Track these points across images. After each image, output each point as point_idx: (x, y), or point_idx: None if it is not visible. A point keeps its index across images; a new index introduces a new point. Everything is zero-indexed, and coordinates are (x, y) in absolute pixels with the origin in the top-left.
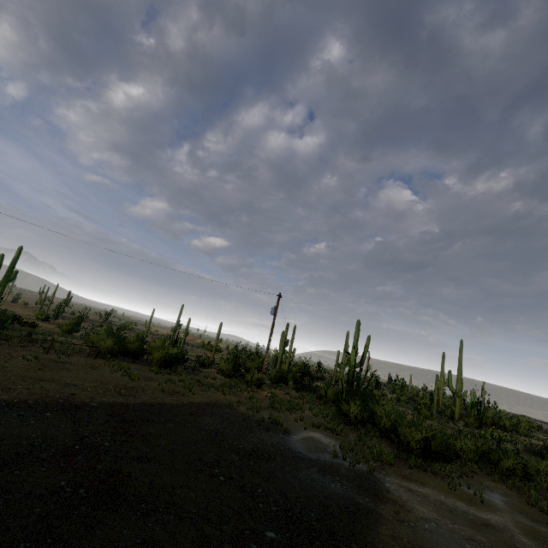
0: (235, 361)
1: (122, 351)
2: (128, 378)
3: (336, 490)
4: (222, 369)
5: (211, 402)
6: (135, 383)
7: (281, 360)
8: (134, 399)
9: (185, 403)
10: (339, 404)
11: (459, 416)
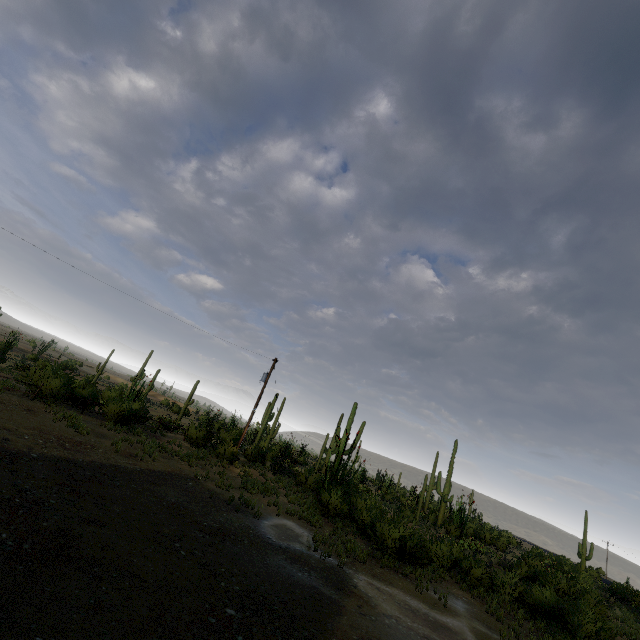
0: (209, 429)
1: (71, 396)
2: (74, 431)
3: (302, 579)
4: (191, 436)
5: (174, 472)
6: (83, 437)
7: (261, 435)
8: (83, 456)
9: (143, 469)
10: (319, 493)
11: (442, 522)
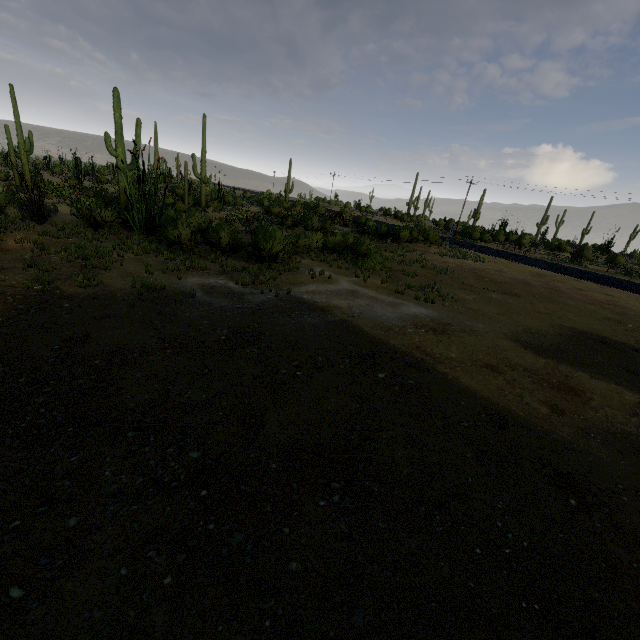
0: None
1: None
2: None
3: (316, 322)
4: None
5: (11, 304)
6: None
7: None
8: None
9: None
10: (162, 232)
11: (205, 203)
